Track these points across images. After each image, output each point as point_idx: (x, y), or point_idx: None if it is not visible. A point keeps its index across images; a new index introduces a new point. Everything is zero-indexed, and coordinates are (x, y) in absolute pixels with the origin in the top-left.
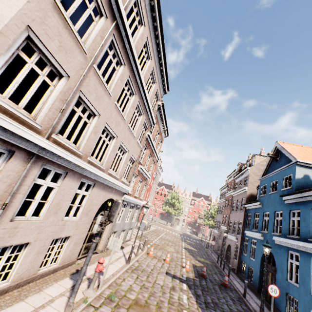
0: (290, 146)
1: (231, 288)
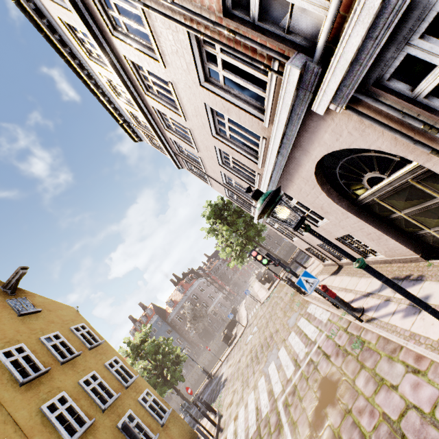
0: None
1: None
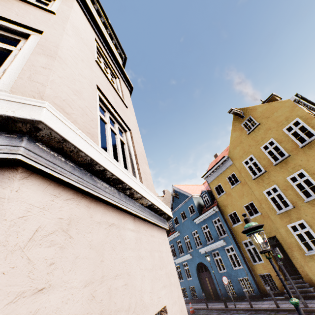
0: (181, 187)
1: (196, 311)
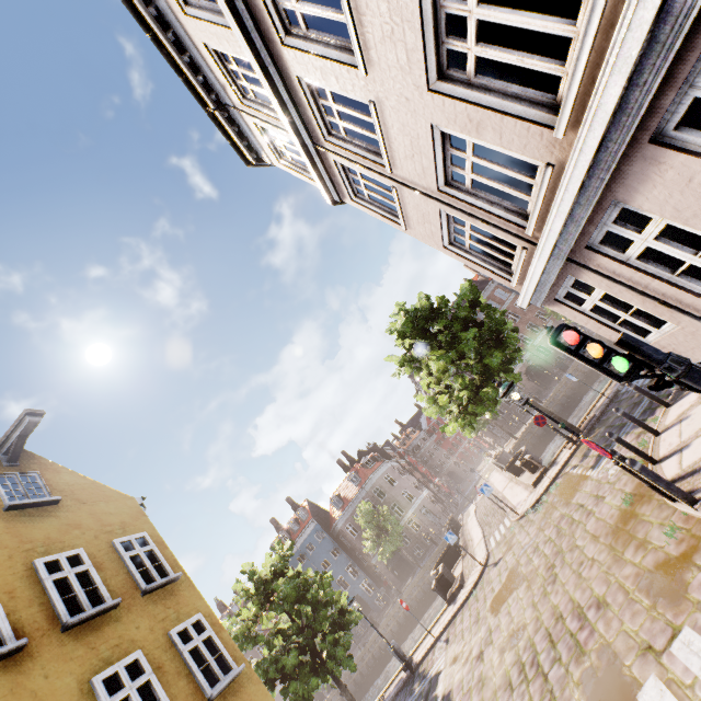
0: None
1: None
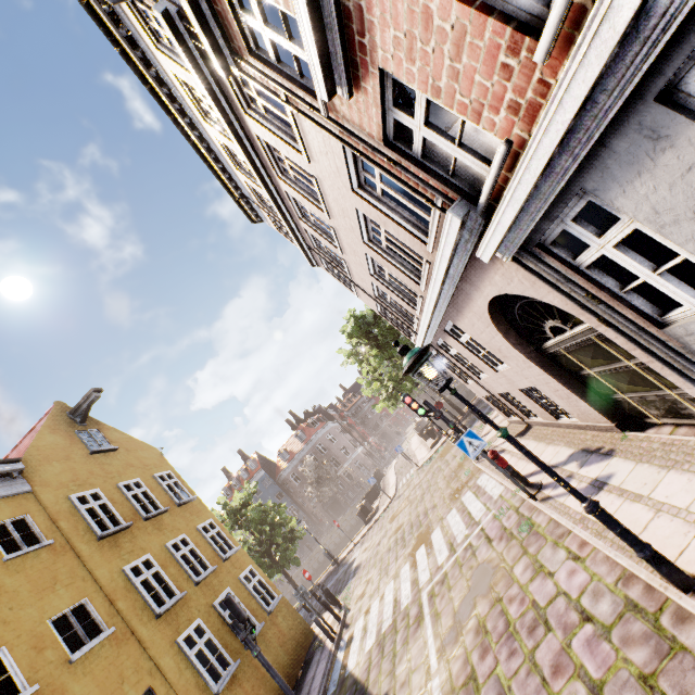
0: None
1: None
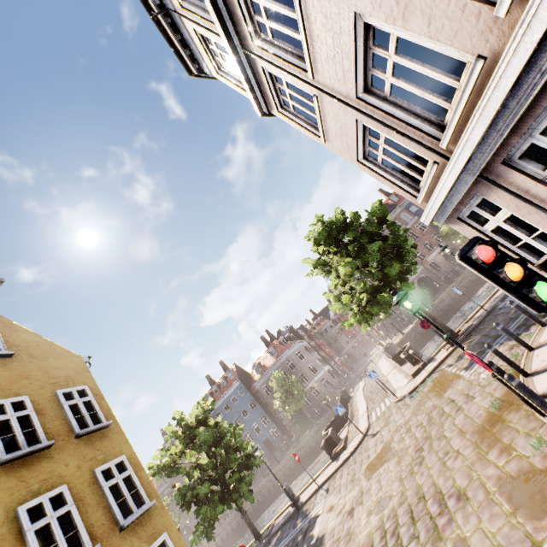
0: None
1: None
